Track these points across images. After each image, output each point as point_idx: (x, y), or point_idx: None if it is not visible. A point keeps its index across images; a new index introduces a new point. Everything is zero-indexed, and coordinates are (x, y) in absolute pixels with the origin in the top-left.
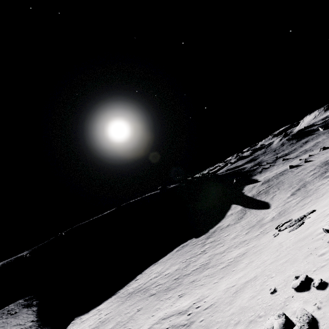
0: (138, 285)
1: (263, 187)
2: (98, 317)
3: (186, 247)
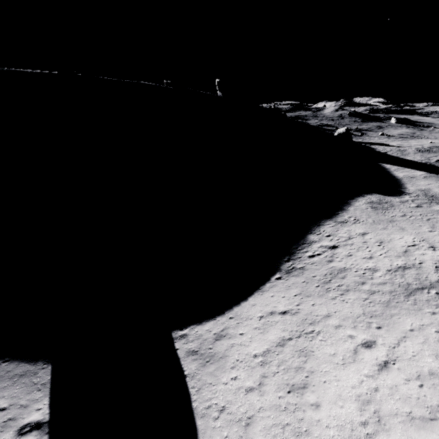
0: (394, 266)
1: (438, 157)
2: (406, 364)
3: (396, 206)
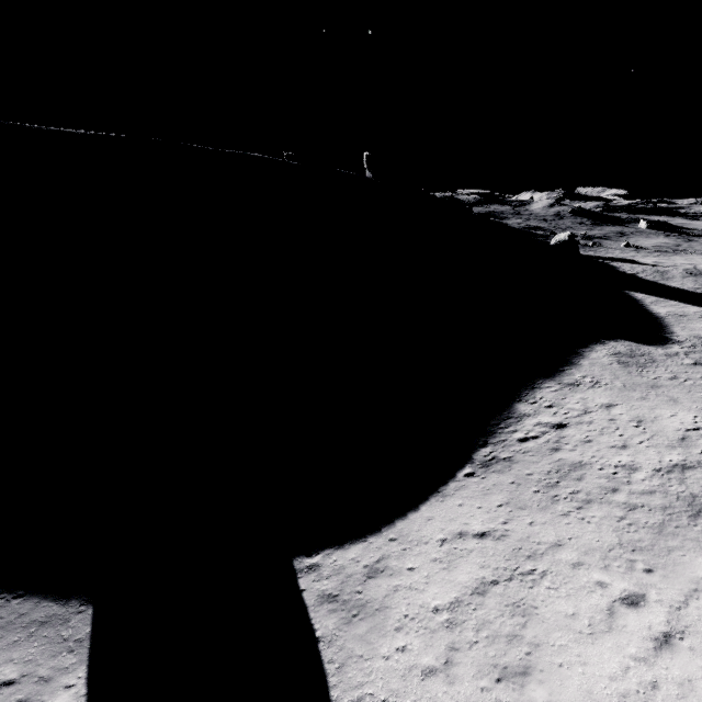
0: (665, 463)
1: None
2: None
3: (660, 362)
